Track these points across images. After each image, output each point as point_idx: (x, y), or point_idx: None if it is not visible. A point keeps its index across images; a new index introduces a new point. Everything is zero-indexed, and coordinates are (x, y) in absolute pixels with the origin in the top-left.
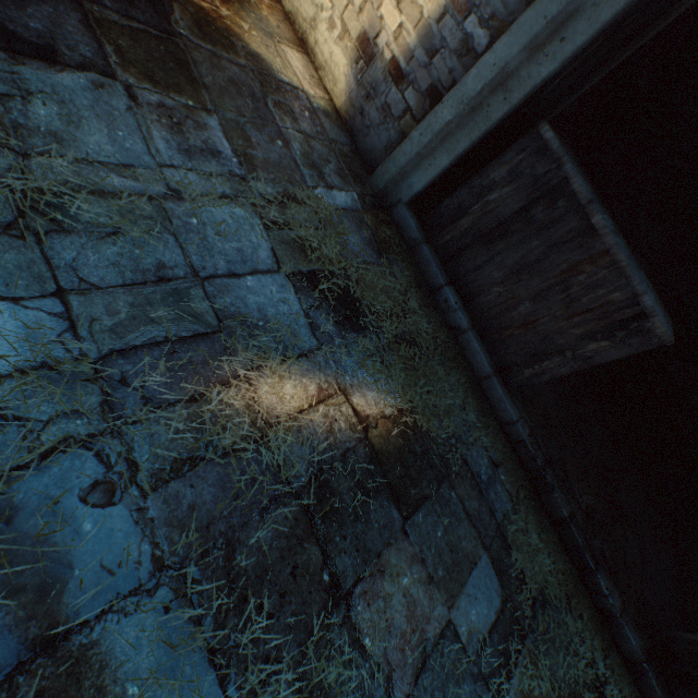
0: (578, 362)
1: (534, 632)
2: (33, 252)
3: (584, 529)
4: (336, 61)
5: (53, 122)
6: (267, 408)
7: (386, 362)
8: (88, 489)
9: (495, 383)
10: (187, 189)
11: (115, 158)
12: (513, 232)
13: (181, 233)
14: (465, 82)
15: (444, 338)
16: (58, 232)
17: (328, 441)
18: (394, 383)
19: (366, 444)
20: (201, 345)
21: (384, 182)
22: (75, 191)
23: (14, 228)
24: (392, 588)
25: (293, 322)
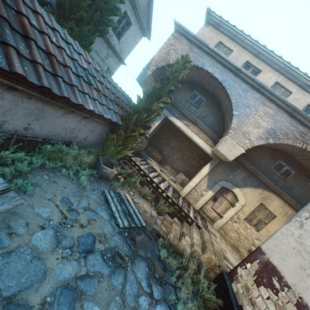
0: None
1: None
2: None
3: None
4: (244, 251)
5: None
6: None
7: None
8: None
9: None
10: None
11: None
12: None
13: None
14: None
15: None
16: None
17: None
18: None
19: None
20: None
21: None
22: None
23: None
24: None
25: None
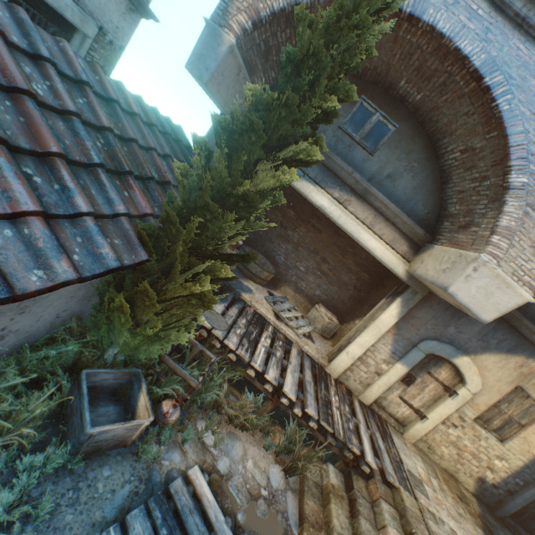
0: None
1: None
2: None
3: None
4: (468, 480)
5: None
6: None
7: None
8: None
9: None
10: None
11: None
12: None
13: None
14: (523, 494)
15: None
16: None
17: None
18: None
19: None
20: None
21: (500, 513)
22: None
23: None
24: None
25: None
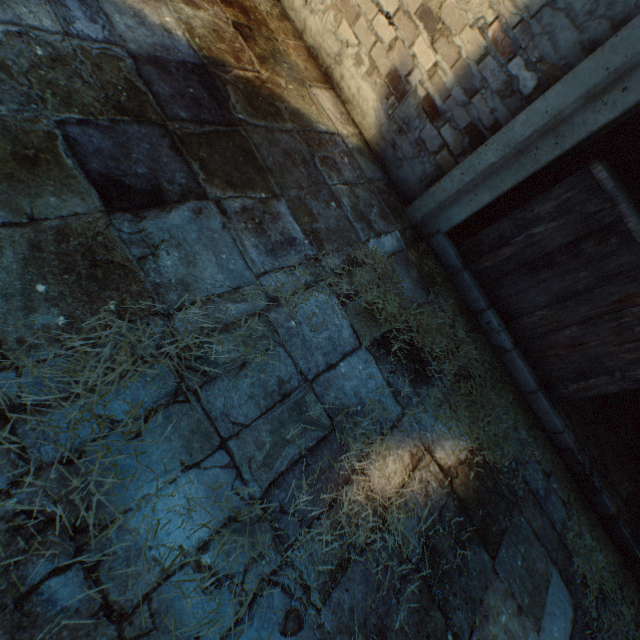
0: (628, 382)
1: (600, 630)
2: (197, 411)
3: (627, 520)
4: (364, 96)
5: (178, 269)
6: (381, 492)
7: (453, 406)
8: (283, 621)
9: (540, 397)
10: (281, 292)
11: (226, 285)
12: (559, 263)
13: (287, 341)
14: (511, 127)
15: (489, 359)
16: (207, 383)
17: (428, 506)
18: (462, 425)
19: (453, 496)
20: (323, 449)
21: (421, 215)
22: (210, 336)
23: (179, 393)
24: (495, 629)
25: (380, 395)
